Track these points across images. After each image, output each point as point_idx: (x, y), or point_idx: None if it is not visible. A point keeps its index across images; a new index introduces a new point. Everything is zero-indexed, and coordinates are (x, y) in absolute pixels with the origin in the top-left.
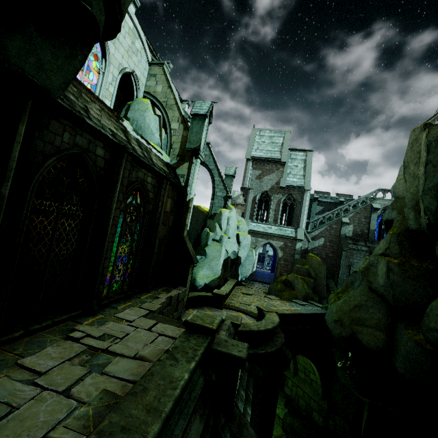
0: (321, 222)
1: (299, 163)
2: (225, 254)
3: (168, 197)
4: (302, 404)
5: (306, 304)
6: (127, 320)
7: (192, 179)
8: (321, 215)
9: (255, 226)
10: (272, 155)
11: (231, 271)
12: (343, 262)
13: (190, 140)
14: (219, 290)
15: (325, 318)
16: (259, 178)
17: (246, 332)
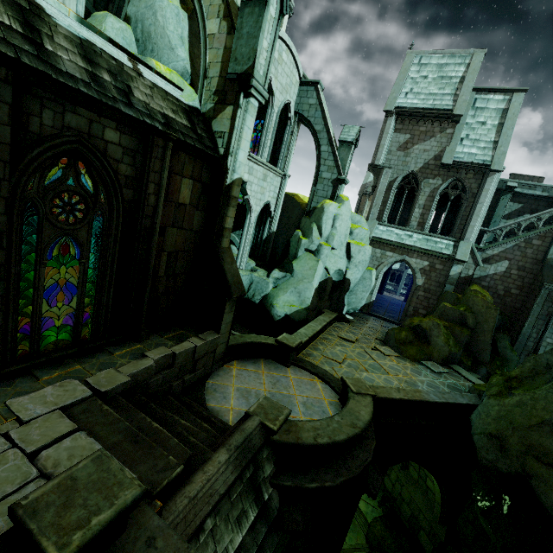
0: (510, 231)
1: (489, 119)
2: (323, 274)
3: (183, 176)
4: (405, 511)
5: (446, 372)
6: (18, 419)
7: (238, 141)
8: (513, 220)
9: (384, 232)
10: (436, 103)
11: (332, 299)
12: (538, 308)
13: (236, 55)
14: (290, 336)
15: (471, 418)
16: (403, 148)
17: (287, 446)
